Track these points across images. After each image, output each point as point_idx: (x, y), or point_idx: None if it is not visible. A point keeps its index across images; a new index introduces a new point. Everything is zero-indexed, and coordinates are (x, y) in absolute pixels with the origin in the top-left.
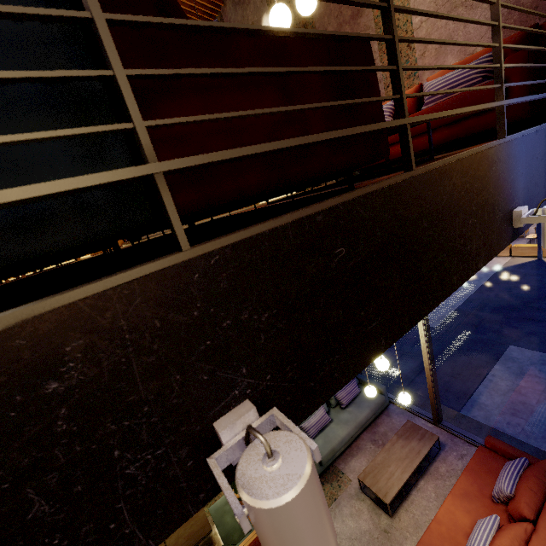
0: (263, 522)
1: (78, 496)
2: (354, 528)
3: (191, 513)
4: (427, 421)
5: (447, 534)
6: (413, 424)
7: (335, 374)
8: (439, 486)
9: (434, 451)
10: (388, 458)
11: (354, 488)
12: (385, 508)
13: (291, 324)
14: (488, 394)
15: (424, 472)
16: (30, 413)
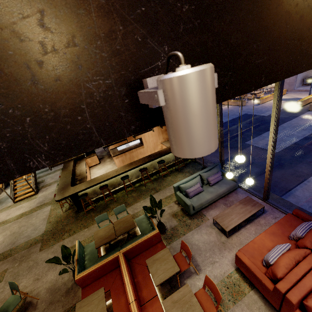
0: (174, 93)
1: (57, 86)
2: (206, 239)
3: (126, 135)
4: (259, 198)
5: (257, 248)
6: (250, 198)
7: (226, 87)
8: (258, 229)
9: (259, 213)
10: (232, 212)
11: (210, 223)
12: (225, 233)
13: (203, 26)
14: (301, 191)
15: (251, 221)
16: (20, 1)
